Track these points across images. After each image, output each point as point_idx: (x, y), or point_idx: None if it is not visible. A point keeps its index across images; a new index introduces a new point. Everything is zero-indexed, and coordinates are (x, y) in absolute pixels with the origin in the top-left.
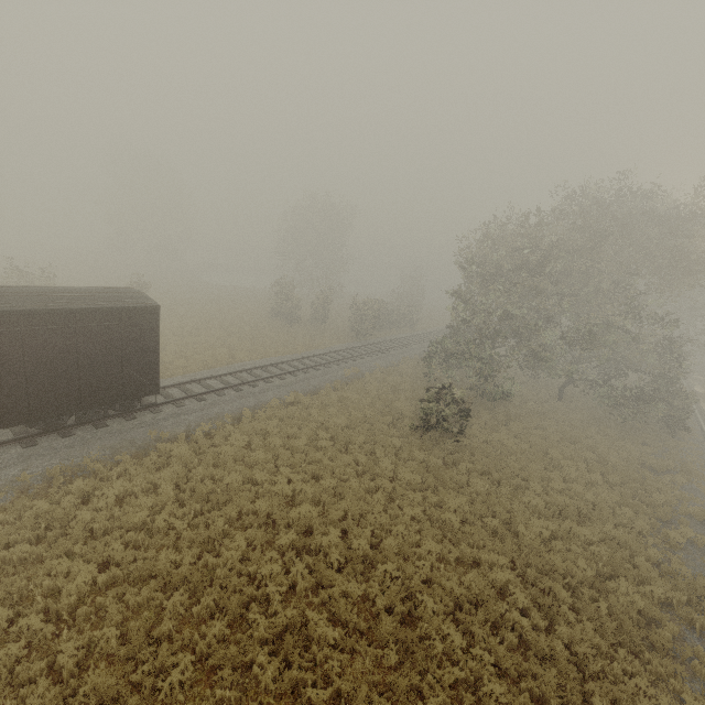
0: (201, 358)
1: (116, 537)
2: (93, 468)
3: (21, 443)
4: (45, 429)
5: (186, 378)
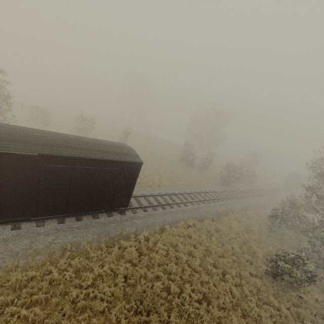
0: (146, 179)
1: (86, 316)
2: (86, 247)
3: (58, 219)
4: (70, 215)
5: (139, 191)
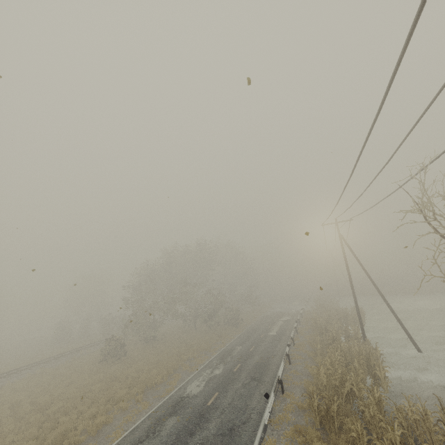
0: None
1: None
2: None
3: None
4: None
5: None
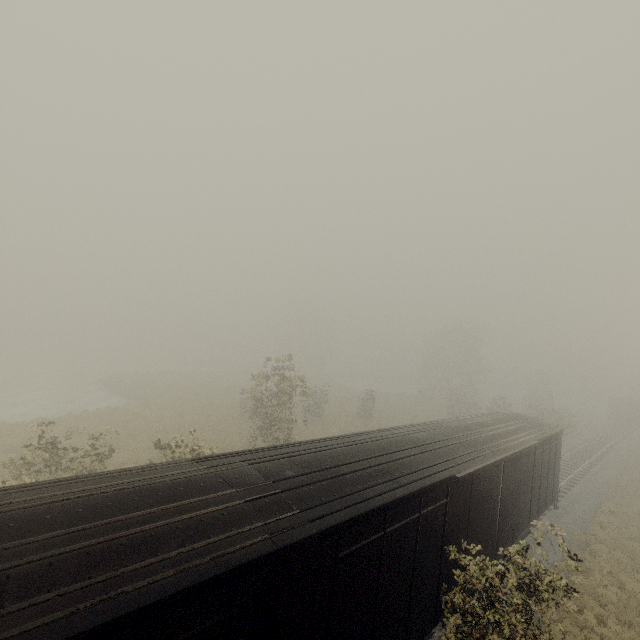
0: None
1: None
2: None
3: None
4: None
5: None
